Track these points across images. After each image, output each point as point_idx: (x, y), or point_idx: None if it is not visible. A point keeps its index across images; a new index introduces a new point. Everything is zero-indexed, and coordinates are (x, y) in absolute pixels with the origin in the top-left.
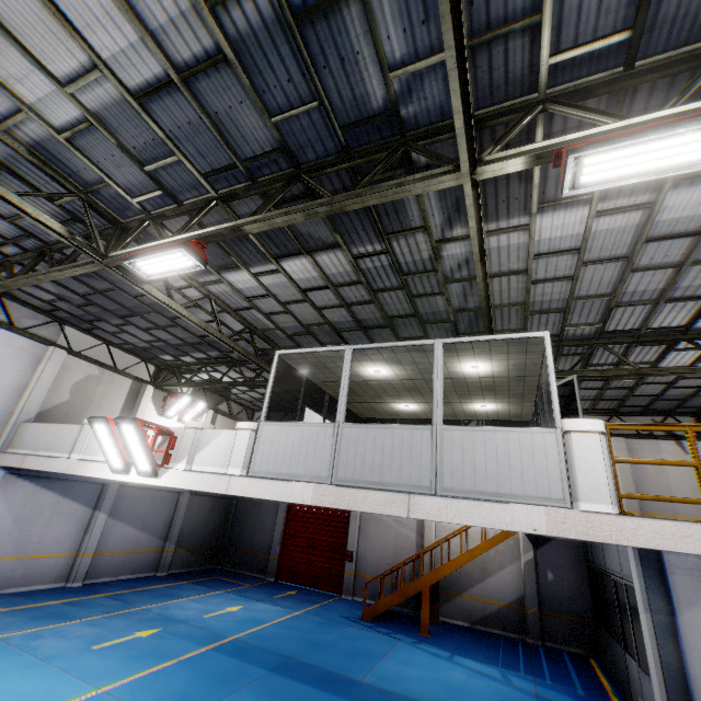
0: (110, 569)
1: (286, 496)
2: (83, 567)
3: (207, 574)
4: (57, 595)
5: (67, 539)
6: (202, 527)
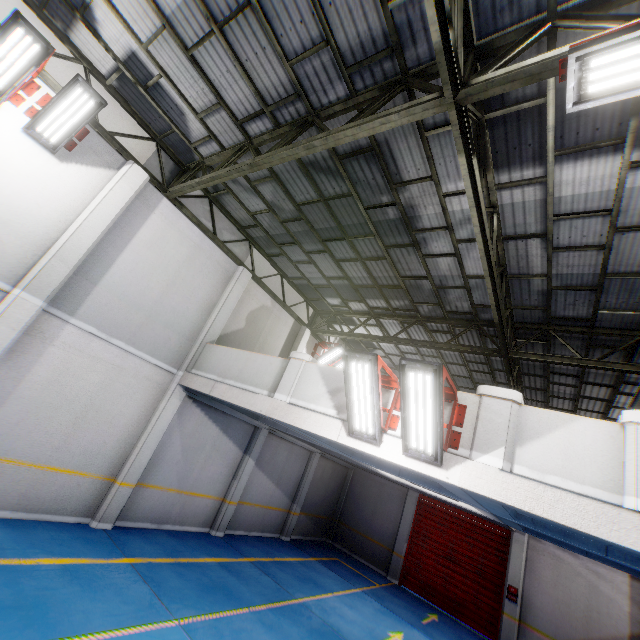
0: (245, 521)
1: None
2: (227, 516)
3: (325, 550)
4: (207, 546)
5: (218, 480)
6: (321, 493)
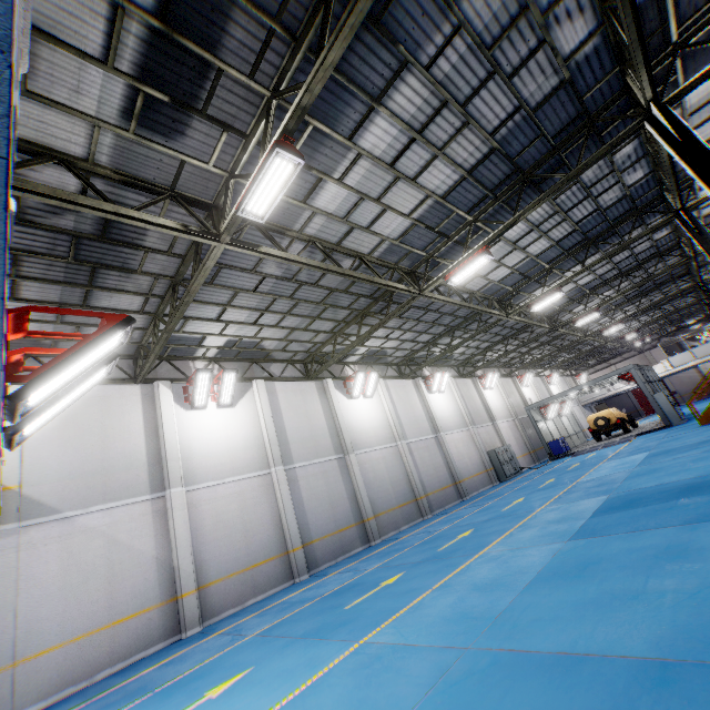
0: None
1: (687, 366)
2: None
3: None
4: None
5: None
6: None
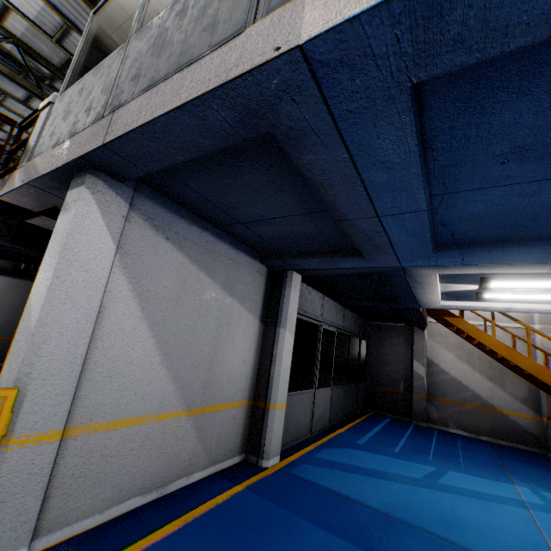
0: None
1: None
2: None
3: None
4: None
5: None
6: None
